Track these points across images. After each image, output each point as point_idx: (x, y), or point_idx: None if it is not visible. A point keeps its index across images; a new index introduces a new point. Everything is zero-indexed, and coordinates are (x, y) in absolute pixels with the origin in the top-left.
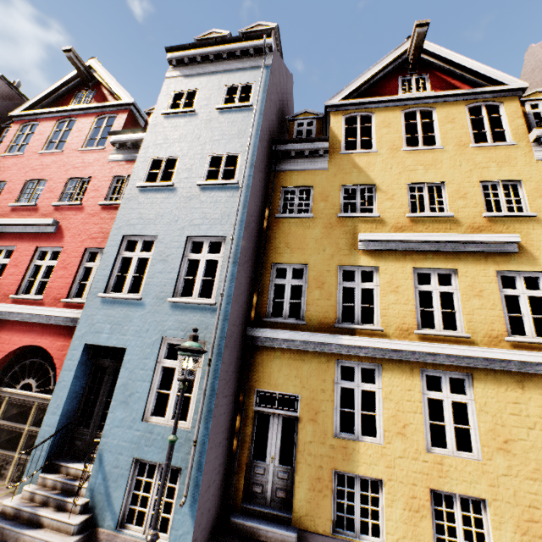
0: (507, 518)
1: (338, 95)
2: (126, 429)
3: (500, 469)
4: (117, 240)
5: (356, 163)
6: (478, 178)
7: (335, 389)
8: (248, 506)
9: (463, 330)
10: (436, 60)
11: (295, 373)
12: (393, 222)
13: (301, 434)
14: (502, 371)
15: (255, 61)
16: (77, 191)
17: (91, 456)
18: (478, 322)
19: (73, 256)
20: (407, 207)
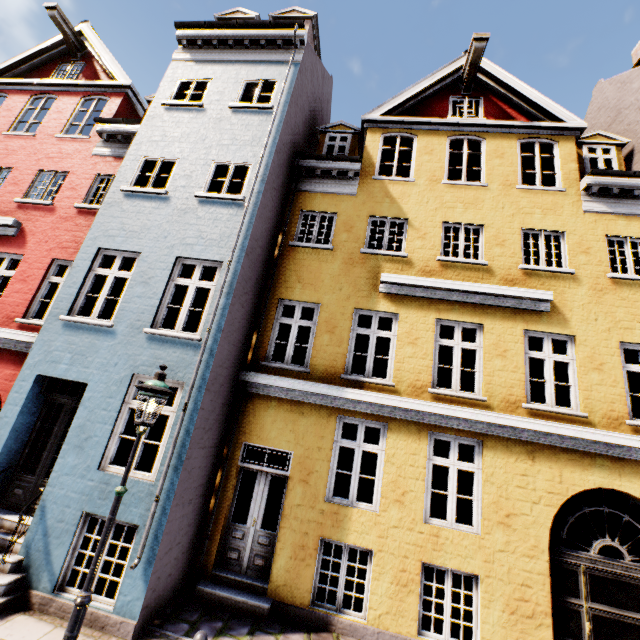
0: (498, 596)
1: (378, 109)
2: (78, 478)
3: (498, 544)
4: (90, 253)
5: (389, 192)
6: (519, 224)
7: (334, 448)
8: (220, 573)
9: (481, 393)
10: (493, 83)
11: (290, 427)
12: (421, 264)
13: (289, 496)
14: (515, 440)
15: (282, 54)
16: (49, 188)
17: (34, 507)
18: (497, 384)
19: (36, 267)
20: (439, 250)
